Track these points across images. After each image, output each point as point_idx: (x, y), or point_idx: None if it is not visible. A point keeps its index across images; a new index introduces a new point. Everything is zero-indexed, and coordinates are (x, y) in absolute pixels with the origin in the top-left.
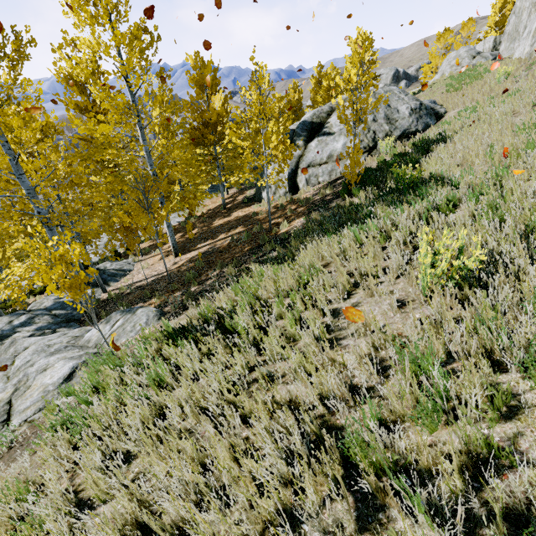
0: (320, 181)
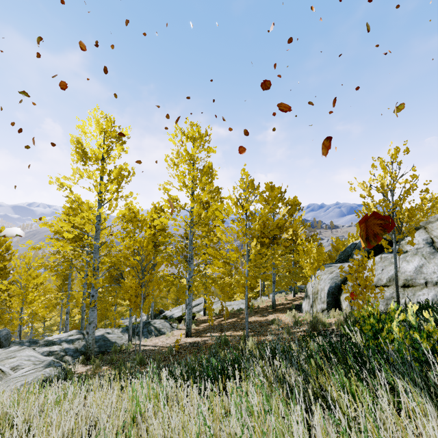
0: None
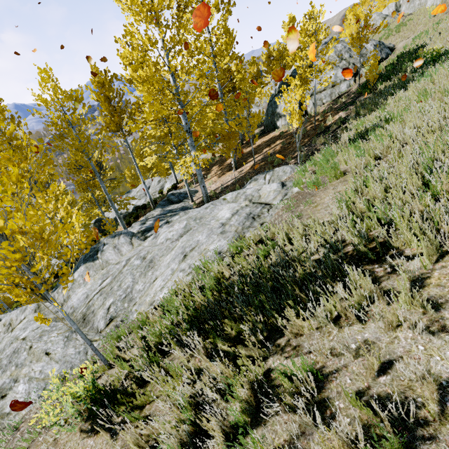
0: (324, 102)
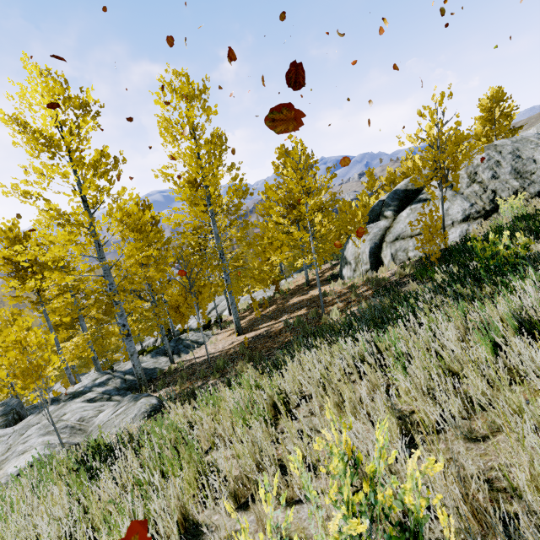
0: (410, 256)
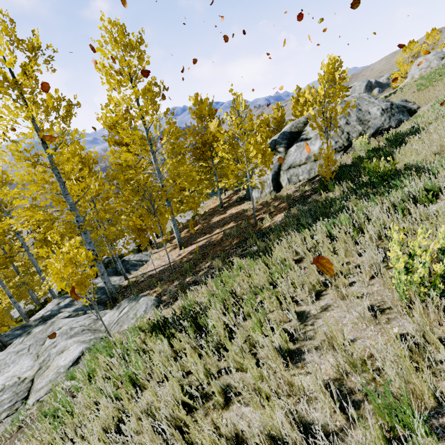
0: (300, 179)
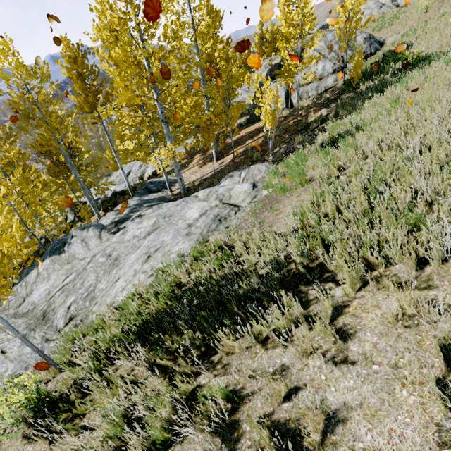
0: (310, 95)
